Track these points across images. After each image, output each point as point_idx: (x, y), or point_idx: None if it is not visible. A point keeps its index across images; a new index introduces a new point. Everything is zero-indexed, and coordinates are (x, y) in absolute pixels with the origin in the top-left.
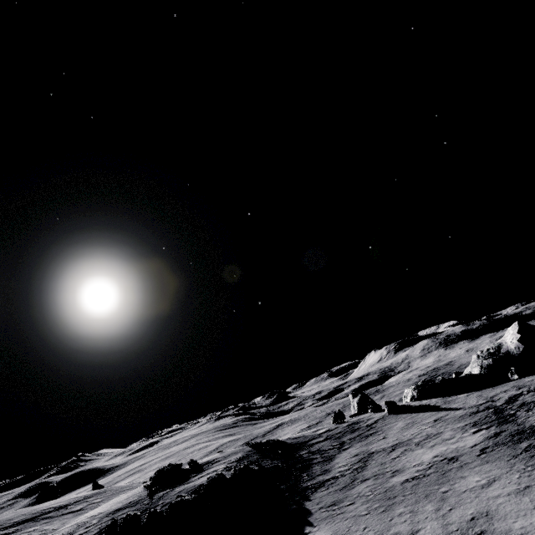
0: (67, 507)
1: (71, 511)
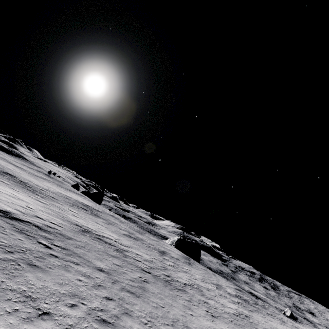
0: None
1: None
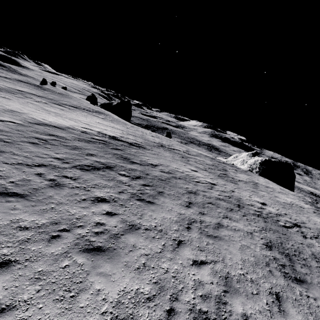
0: None
1: None
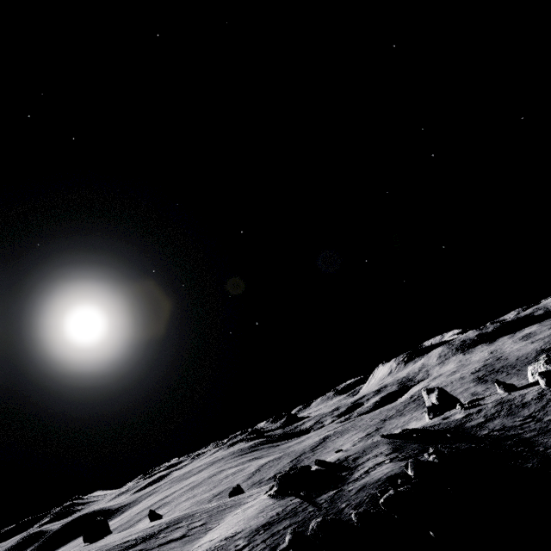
0: (156, 537)
1: (170, 539)
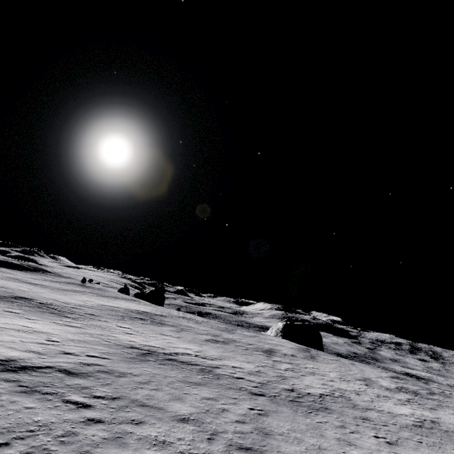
0: None
1: None
